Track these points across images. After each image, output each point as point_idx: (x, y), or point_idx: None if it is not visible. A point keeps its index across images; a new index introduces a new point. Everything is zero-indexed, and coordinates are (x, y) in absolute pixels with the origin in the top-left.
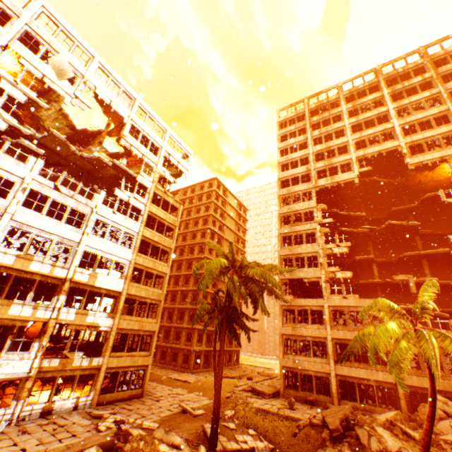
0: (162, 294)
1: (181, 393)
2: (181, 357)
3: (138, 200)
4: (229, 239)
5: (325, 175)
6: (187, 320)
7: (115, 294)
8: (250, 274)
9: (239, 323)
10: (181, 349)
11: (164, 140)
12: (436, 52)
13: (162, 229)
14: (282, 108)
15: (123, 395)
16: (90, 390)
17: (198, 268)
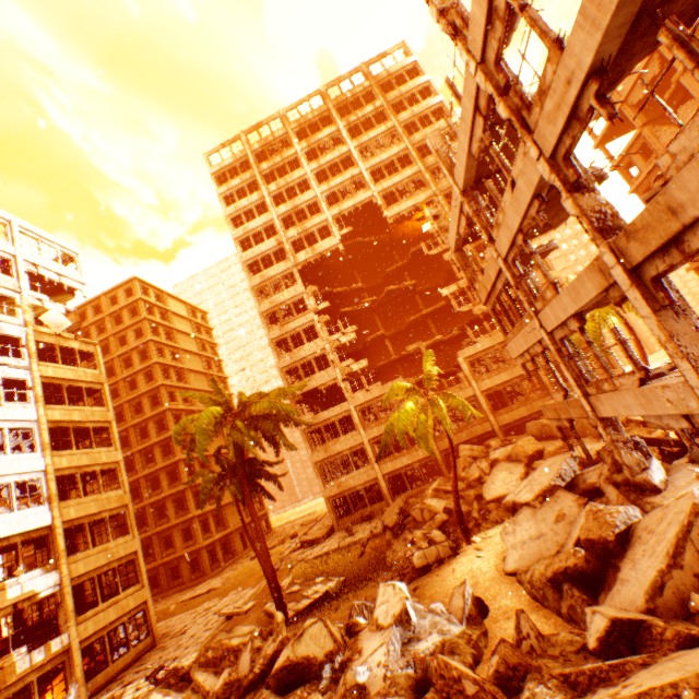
0: (125, 495)
1: (213, 604)
2: (186, 567)
3: (12, 365)
4: (196, 368)
5: (304, 245)
6: (175, 514)
7: (42, 533)
8: (257, 412)
9: (262, 475)
10: (183, 557)
11: (14, 243)
12: (380, 73)
13: (80, 396)
14: (211, 150)
15: (126, 660)
16: (67, 688)
17: (180, 432)
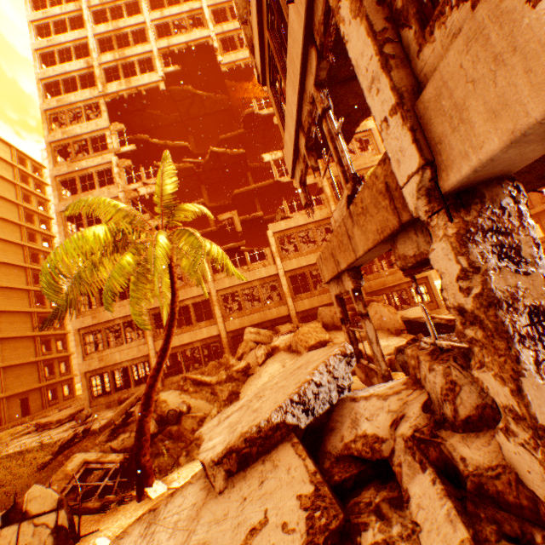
0: None
1: None
2: None
3: None
4: (4, 215)
5: None
6: None
7: None
8: None
9: None
10: None
11: None
12: None
13: None
14: None
15: None
16: None
17: None
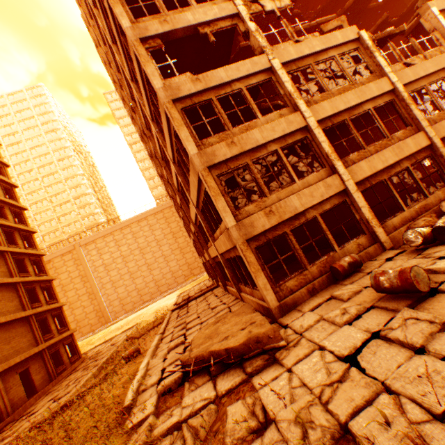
0: None
1: None
2: None
3: None
4: None
5: None
6: None
7: None
8: None
9: None
10: None
11: None
12: None
13: None
14: None
15: None
16: None
17: None
